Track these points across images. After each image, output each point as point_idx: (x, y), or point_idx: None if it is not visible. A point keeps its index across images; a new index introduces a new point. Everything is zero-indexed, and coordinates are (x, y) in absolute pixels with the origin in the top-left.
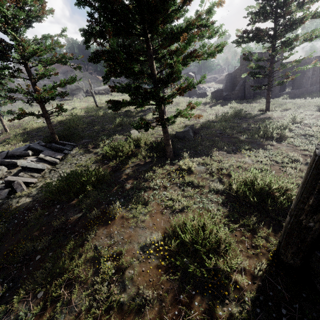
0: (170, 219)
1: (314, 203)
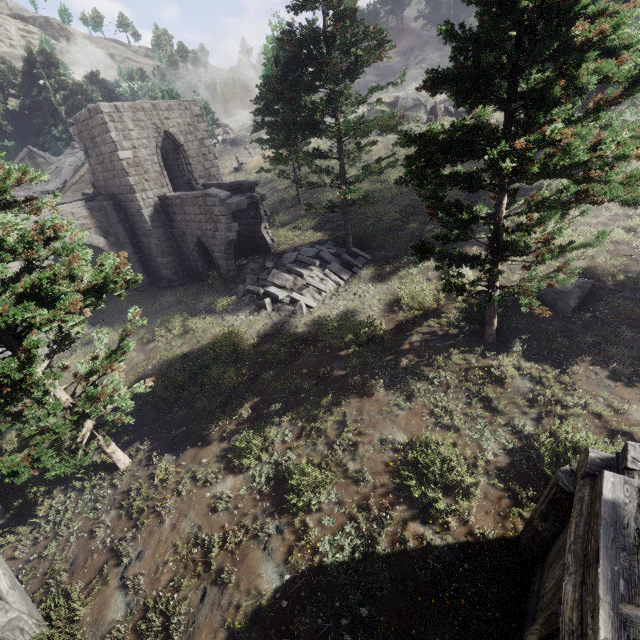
0: (427, 429)
1: (543, 510)
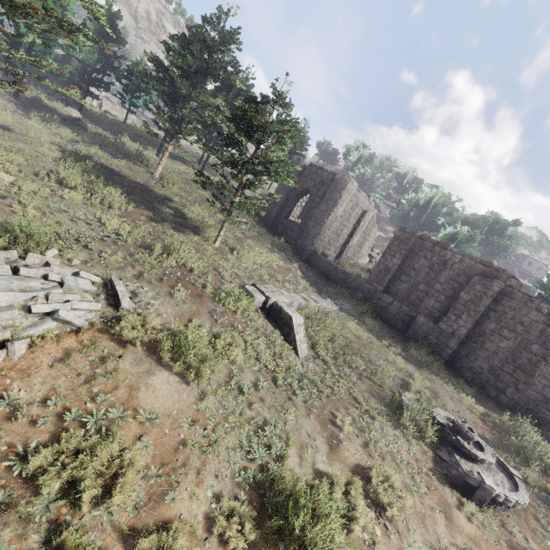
0: None
1: None
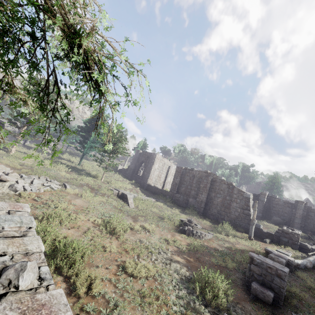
0: None
1: None
